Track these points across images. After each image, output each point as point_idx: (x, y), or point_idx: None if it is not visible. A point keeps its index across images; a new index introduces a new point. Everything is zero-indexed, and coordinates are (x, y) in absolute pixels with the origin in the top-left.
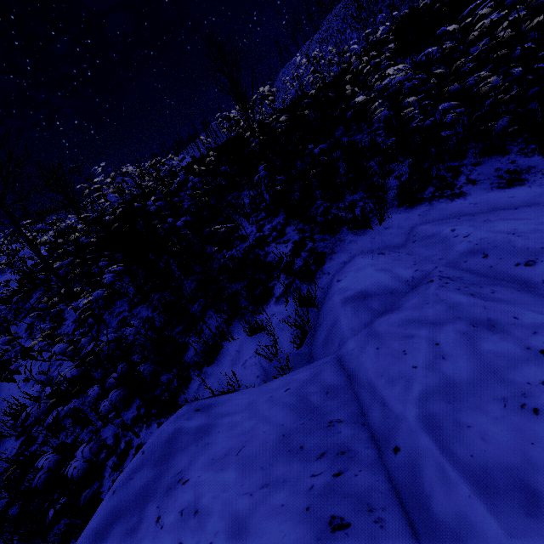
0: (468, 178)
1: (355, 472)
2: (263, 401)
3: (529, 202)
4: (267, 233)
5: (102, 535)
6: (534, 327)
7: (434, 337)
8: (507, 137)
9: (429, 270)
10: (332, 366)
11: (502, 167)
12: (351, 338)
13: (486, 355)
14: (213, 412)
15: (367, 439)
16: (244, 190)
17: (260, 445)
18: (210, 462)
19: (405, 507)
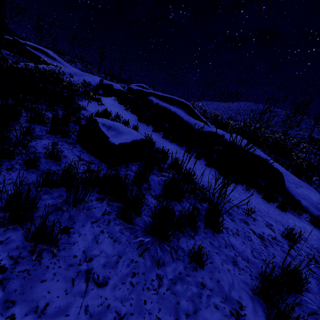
0: None
1: None
2: None
3: None
4: None
5: None
6: None
7: None
8: None
9: None
10: None
11: None
12: None
13: None
14: None
15: None
16: None
17: None
18: None
19: None
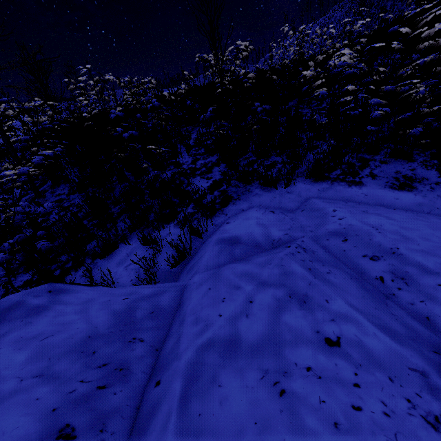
0: (371, 172)
1: (117, 390)
2: (100, 302)
3: (408, 207)
4: (198, 166)
5: None
6: (335, 315)
7: (253, 295)
8: (419, 147)
9: (296, 237)
10: (175, 291)
11: (403, 171)
12: (200, 273)
13: (281, 326)
14: (58, 297)
15: (150, 364)
16: (198, 126)
17: (65, 339)
18: (17, 339)
19: (130, 438)
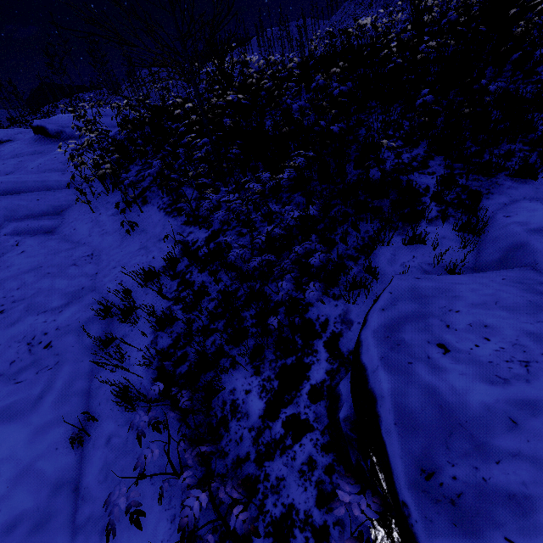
0: None
1: None
2: (487, 282)
3: None
4: (406, 161)
5: (394, 329)
6: None
7: None
8: None
9: None
10: (535, 273)
11: None
12: None
13: None
14: (439, 281)
15: None
16: (372, 114)
17: (513, 303)
18: (472, 305)
19: None
